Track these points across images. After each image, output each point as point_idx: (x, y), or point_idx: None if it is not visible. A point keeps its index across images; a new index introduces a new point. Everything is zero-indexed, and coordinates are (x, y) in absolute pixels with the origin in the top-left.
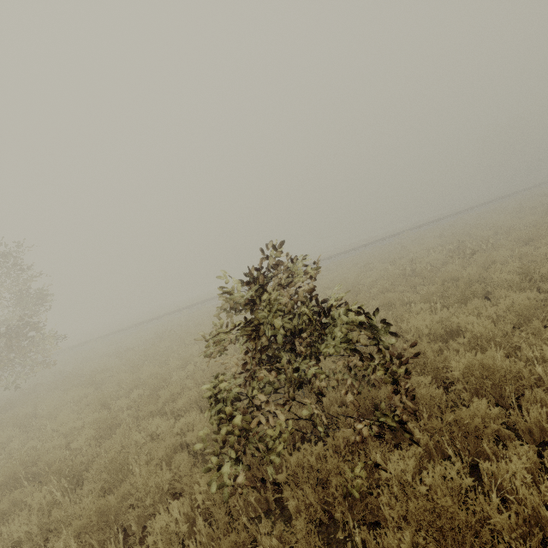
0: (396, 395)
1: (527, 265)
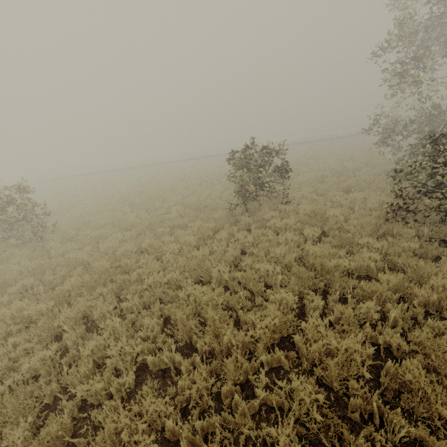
0: (35, 236)
1: (165, 201)
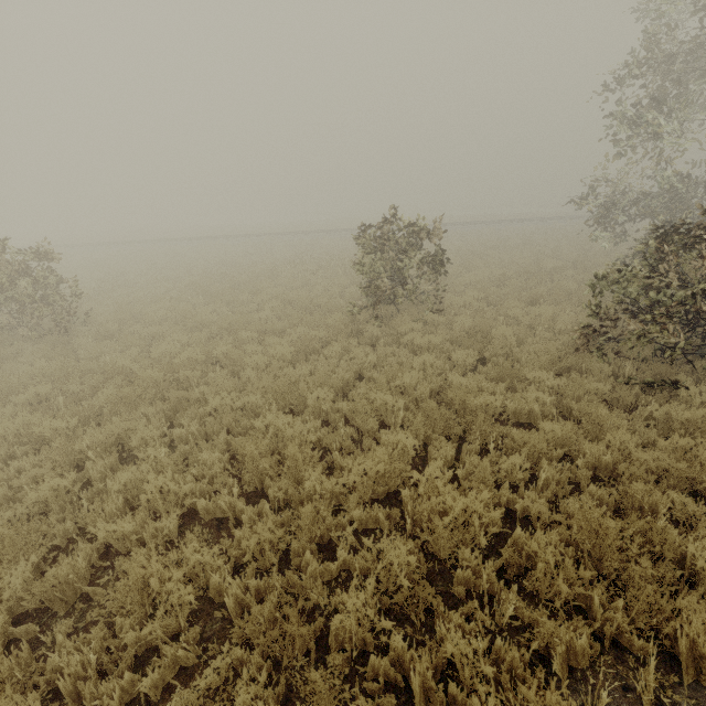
0: (57, 327)
1: (258, 292)
